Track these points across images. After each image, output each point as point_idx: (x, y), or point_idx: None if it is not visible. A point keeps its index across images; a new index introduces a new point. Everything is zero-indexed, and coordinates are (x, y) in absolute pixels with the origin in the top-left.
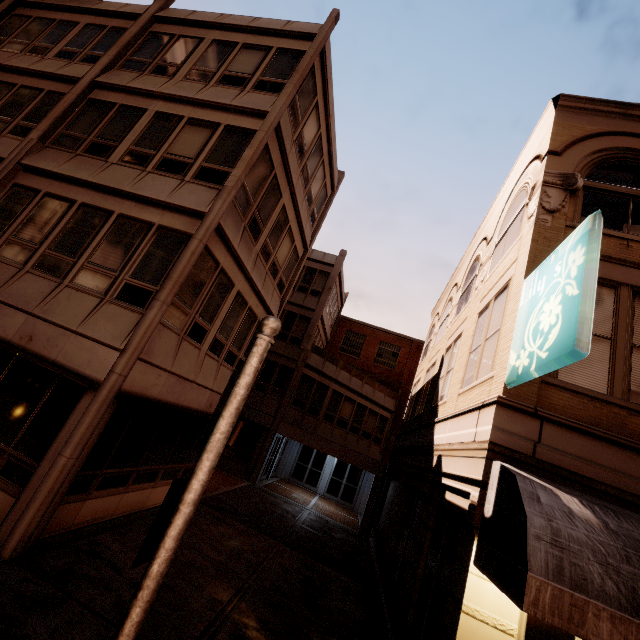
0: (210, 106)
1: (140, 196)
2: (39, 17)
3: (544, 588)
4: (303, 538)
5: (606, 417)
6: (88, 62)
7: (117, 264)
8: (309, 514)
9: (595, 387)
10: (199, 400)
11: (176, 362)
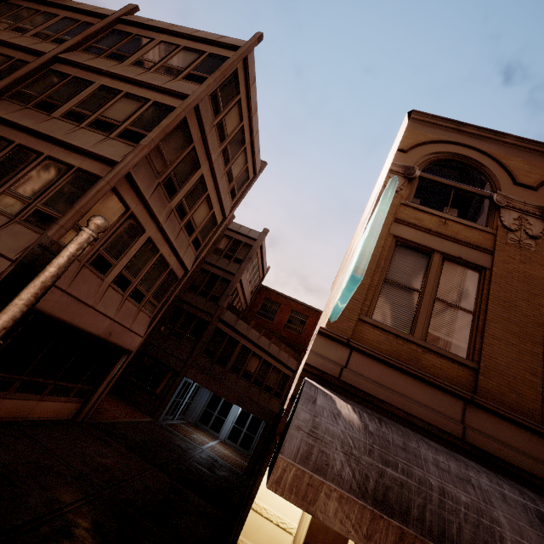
0: (145, 86)
1: (67, 143)
2: (28, 7)
3: (289, 469)
4: (183, 469)
5: (405, 352)
6: (57, 43)
7: (33, 194)
8: (201, 452)
9: (401, 328)
10: (97, 326)
11: (73, 284)
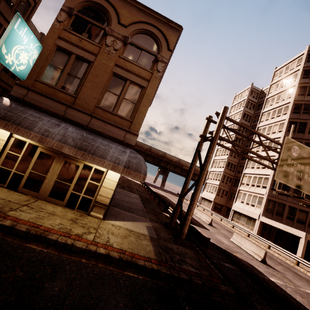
0: None
1: None
2: None
3: None
4: None
5: (51, 92)
6: None
7: None
8: None
9: (51, 83)
10: None
11: None
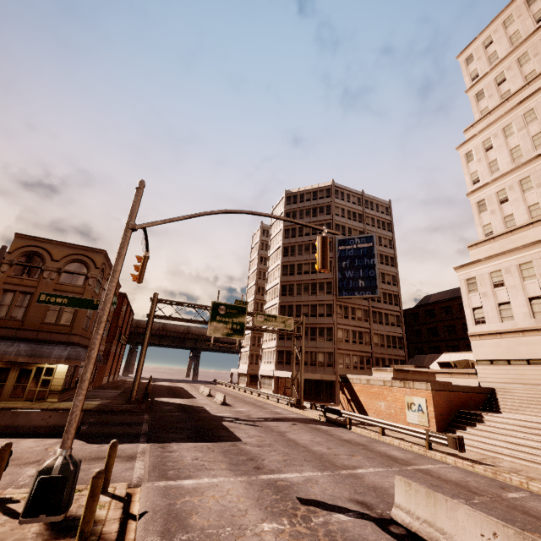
0: None
1: None
2: None
3: None
4: None
5: (3, 322)
6: None
7: None
8: None
9: (2, 316)
10: None
11: None
